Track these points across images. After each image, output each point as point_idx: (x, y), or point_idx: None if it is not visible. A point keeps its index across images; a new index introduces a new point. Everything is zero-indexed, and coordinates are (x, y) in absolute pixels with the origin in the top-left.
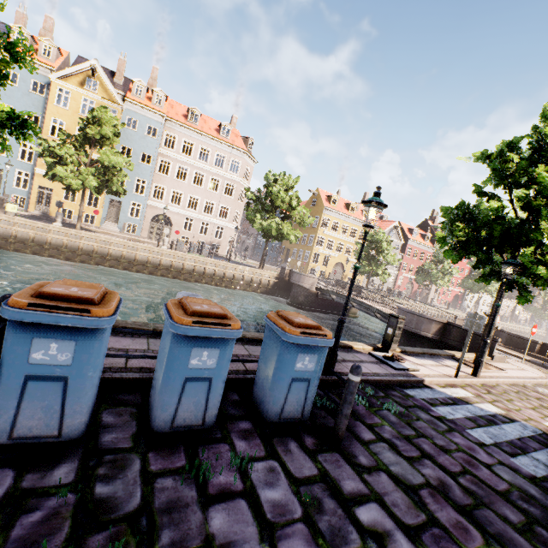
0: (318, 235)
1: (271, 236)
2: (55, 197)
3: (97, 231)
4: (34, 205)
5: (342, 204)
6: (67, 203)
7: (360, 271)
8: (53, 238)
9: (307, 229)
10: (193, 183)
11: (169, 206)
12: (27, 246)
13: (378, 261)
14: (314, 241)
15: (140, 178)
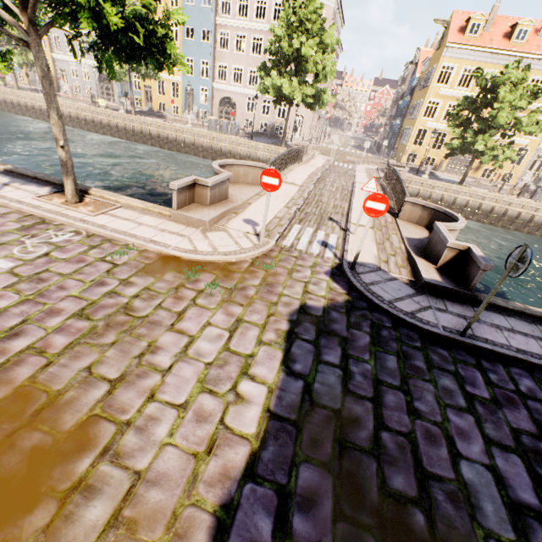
0: (427, 98)
1: (281, 101)
2: (153, 93)
3: (169, 119)
4: (144, 103)
5: (503, 29)
6: (160, 97)
7: (459, 149)
8: (118, 123)
9: (422, 93)
10: (251, 53)
11: (230, 87)
12: (108, 130)
13: (493, 128)
14: (419, 110)
15: (204, 60)
